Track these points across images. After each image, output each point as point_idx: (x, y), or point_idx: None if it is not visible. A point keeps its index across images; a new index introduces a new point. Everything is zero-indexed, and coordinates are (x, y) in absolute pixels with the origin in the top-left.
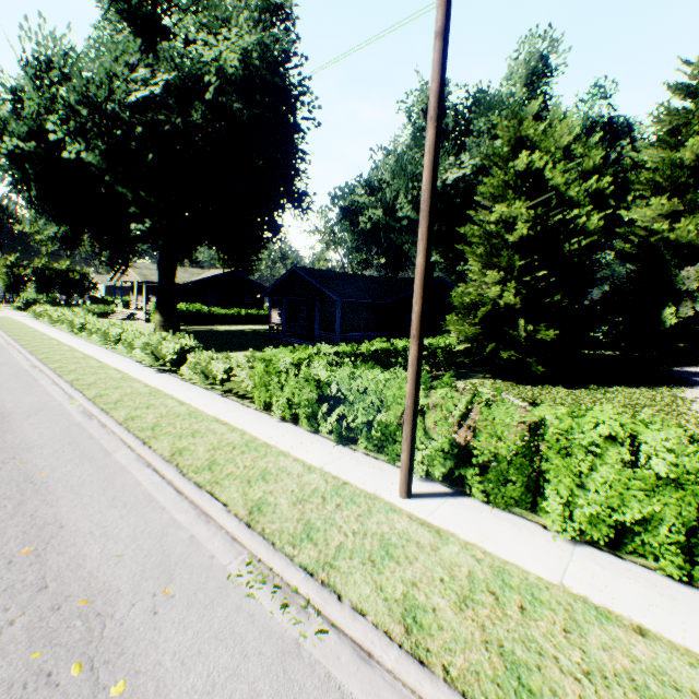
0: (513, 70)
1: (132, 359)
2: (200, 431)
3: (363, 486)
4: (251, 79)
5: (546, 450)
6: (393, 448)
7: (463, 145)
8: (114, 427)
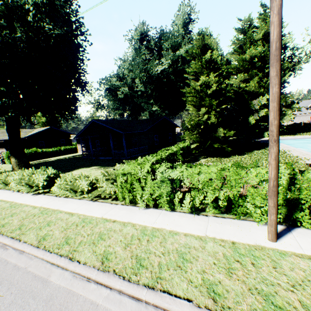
0: (177, 20)
1: (9, 190)
2: (103, 233)
3: (244, 241)
4: (55, 10)
5: None
6: (240, 210)
7: (159, 55)
8: (33, 252)
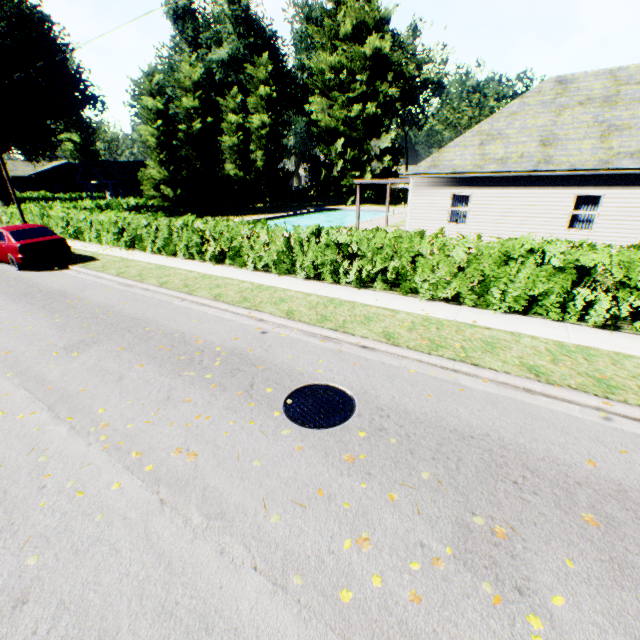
0: None
1: None
2: None
3: None
4: None
5: (51, 219)
6: None
7: (210, 51)
8: None
